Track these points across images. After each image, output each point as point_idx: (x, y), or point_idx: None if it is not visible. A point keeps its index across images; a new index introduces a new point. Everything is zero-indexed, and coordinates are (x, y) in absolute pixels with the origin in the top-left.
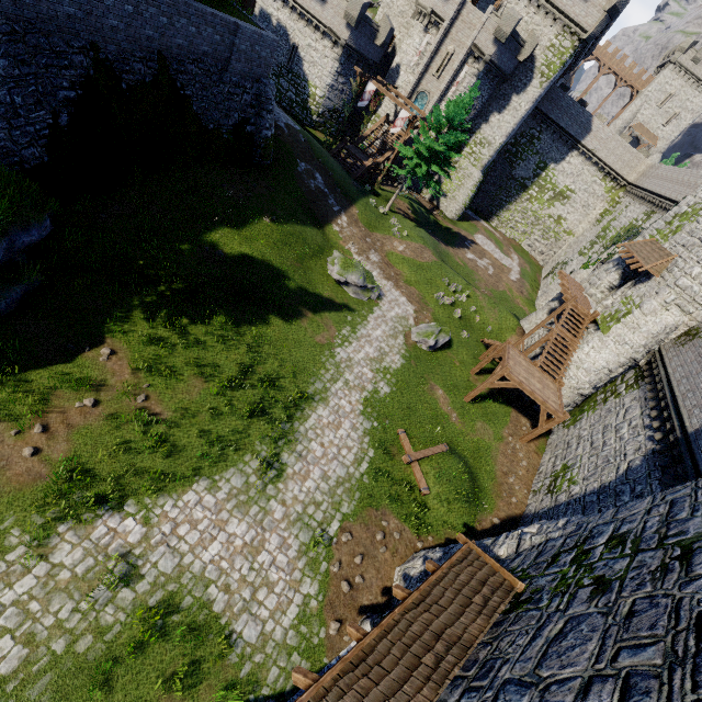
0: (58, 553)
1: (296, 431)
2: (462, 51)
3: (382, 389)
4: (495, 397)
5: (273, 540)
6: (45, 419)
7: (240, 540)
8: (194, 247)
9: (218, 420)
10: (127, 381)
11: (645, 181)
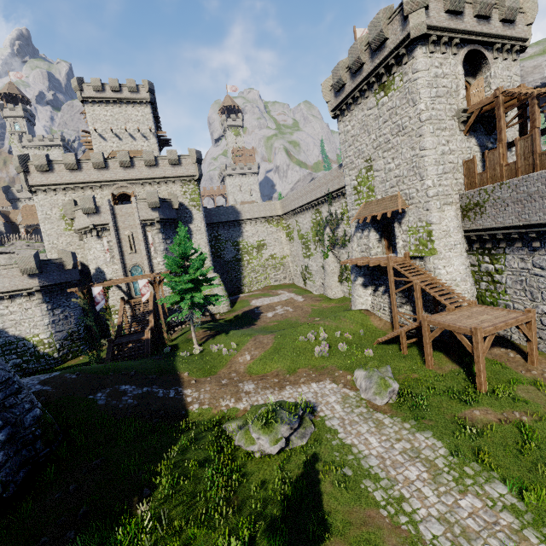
0: None
1: None
2: (137, 228)
3: (505, 497)
4: (465, 362)
5: None
6: None
7: None
8: None
9: None
10: None
11: (290, 207)
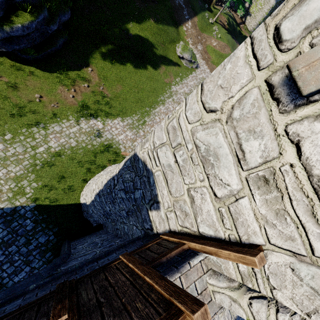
0: (81, 125)
1: (151, 111)
2: None
3: None
4: None
5: (139, 140)
6: (74, 88)
7: (129, 137)
8: (120, 30)
9: (125, 101)
10: (97, 81)
11: None
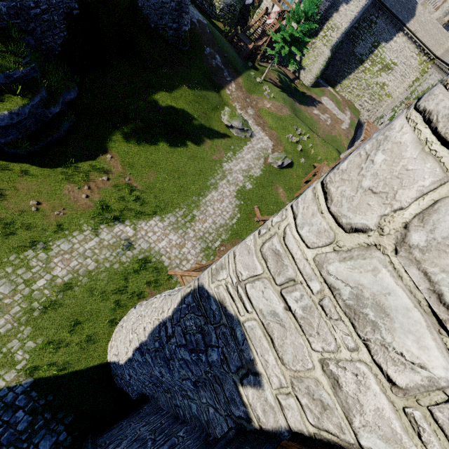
0: (102, 235)
1: (201, 201)
2: None
3: (247, 186)
4: None
5: (189, 244)
6: (88, 184)
7: (175, 242)
8: (146, 103)
9: (163, 192)
10: (120, 171)
11: (446, 55)
